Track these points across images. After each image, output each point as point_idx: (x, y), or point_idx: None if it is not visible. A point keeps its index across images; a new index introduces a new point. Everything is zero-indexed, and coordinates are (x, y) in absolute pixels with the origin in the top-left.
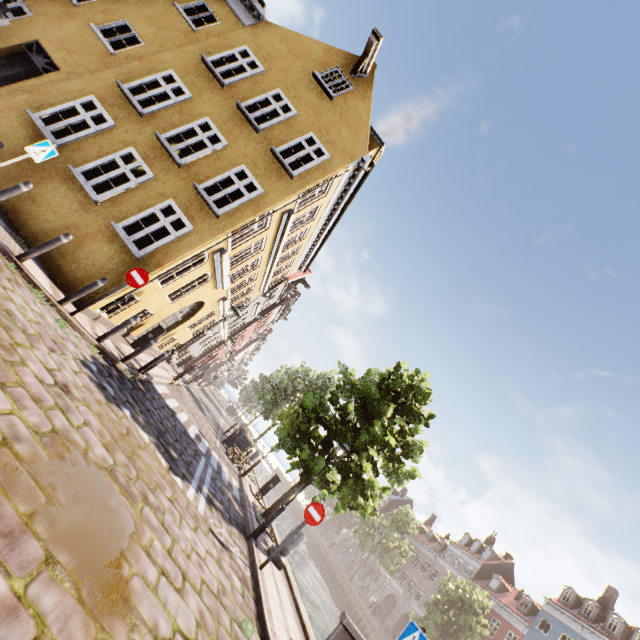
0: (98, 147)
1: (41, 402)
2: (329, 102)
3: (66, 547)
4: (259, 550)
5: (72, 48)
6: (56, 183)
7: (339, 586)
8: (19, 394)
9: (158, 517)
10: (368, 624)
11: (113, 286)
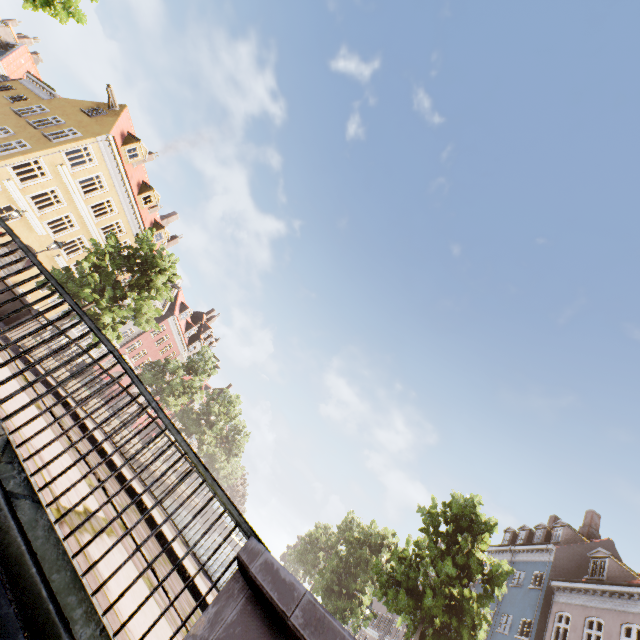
0: None
1: None
2: (90, 119)
3: None
4: None
5: None
6: None
7: None
8: None
9: None
10: None
11: None
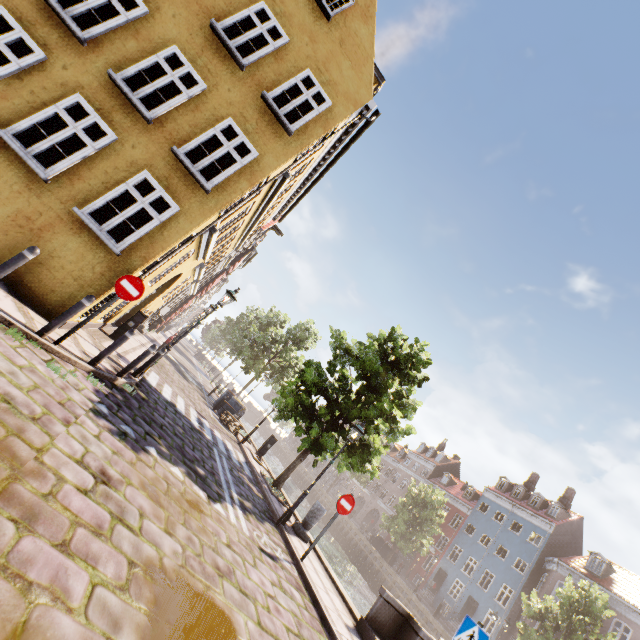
0: (28, 93)
1: (101, 529)
2: (326, 23)
3: None
4: (289, 534)
5: None
6: None
7: (318, 498)
8: (82, 542)
9: (234, 584)
10: (346, 526)
11: (93, 291)
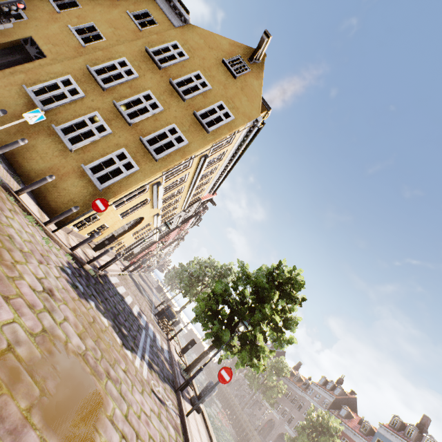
0: (73, 111)
1: (34, 307)
2: (233, 80)
3: (55, 431)
4: (184, 400)
5: (55, 42)
6: (43, 137)
7: (234, 414)
8: (18, 304)
9: (117, 388)
10: (255, 441)
11: (82, 210)
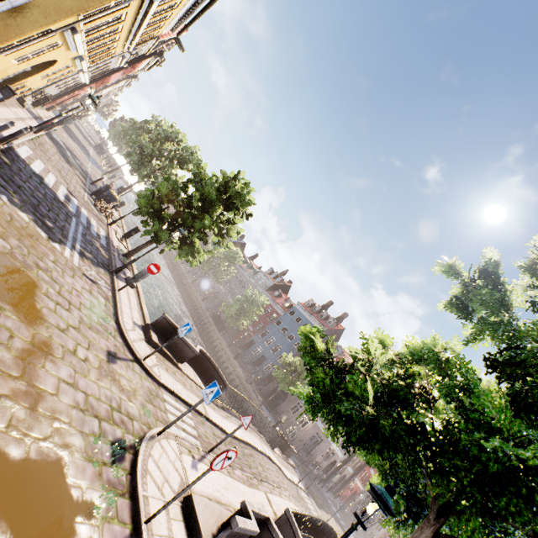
0: None
1: None
2: None
3: (6, 302)
4: (119, 280)
5: None
6: None
7: (184, 286)
8: None
9: (48, 275)
10: (198, 305)
11: None
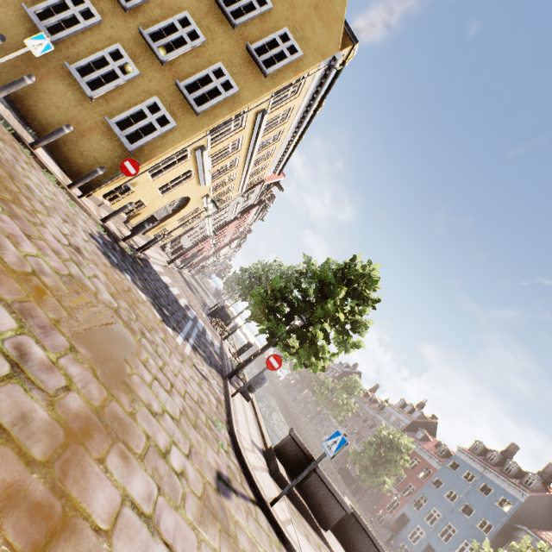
0: (88, 43)
1: (59, 254)
2: None
3: (84, 345)
4: (232, 386)
5: None
6: (55, 79)
7: (298, 427)
8: (42, 245)
9: (153, 347)
10: (318, 453)
11: (111, 176)
